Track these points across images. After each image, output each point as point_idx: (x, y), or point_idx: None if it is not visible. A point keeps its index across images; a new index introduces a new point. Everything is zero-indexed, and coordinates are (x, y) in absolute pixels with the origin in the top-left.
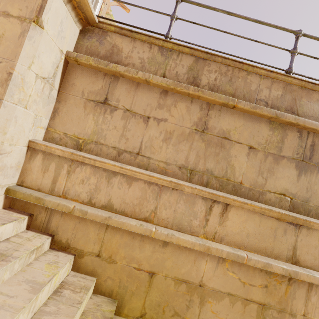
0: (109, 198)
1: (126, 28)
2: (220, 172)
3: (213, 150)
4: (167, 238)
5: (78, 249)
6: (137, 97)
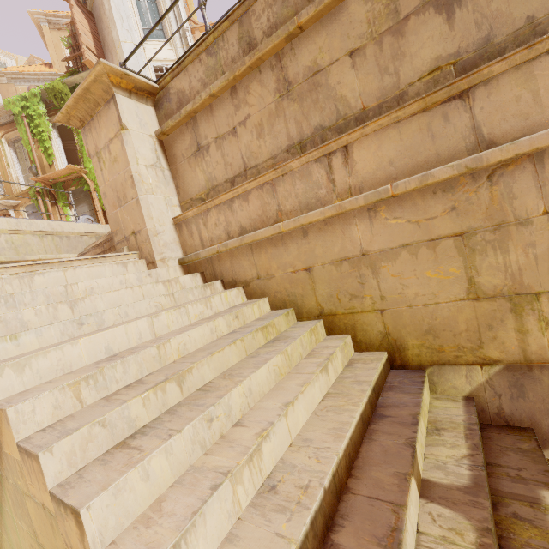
0: (239, 224)
1: (175, 67)
2: (331, 118)
3: (309, 102)
4: (295, 224)
5: (243, 281)
6: (217, 119)
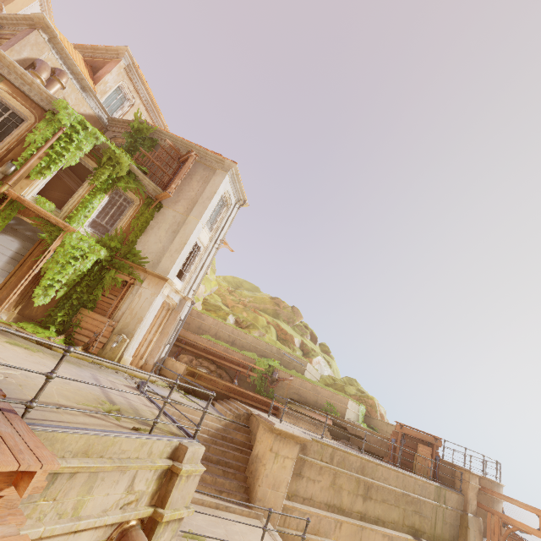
0: (303, 525)
1: (310, 437)
2: (338, 505)
3: (336, 494)
4: None
5: None
6: (312, 470)
